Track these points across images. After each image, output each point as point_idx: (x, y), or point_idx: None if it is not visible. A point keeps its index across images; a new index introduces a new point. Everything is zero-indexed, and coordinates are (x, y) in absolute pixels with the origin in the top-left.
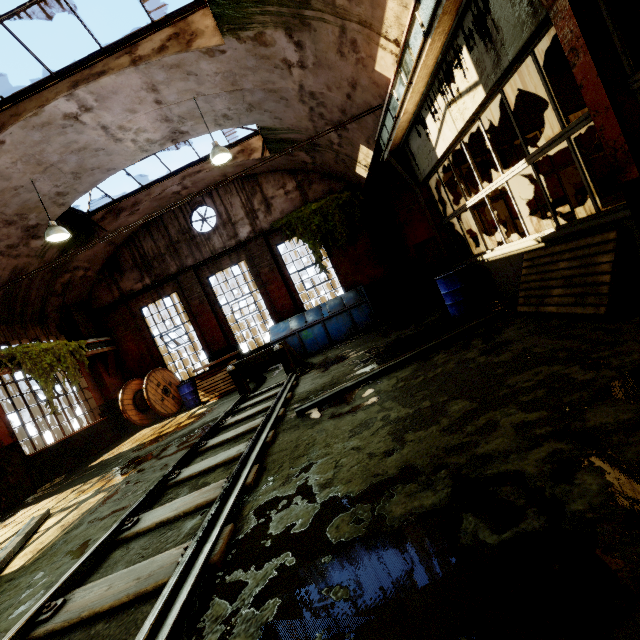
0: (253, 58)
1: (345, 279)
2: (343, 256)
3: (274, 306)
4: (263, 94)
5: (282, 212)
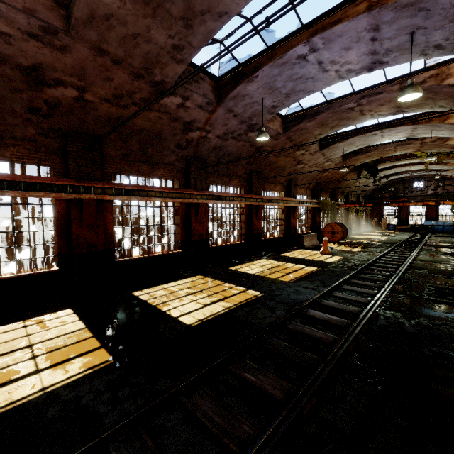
0: None
1: None
2: None
3: (428, 216)
4: None
5: (447, 191)
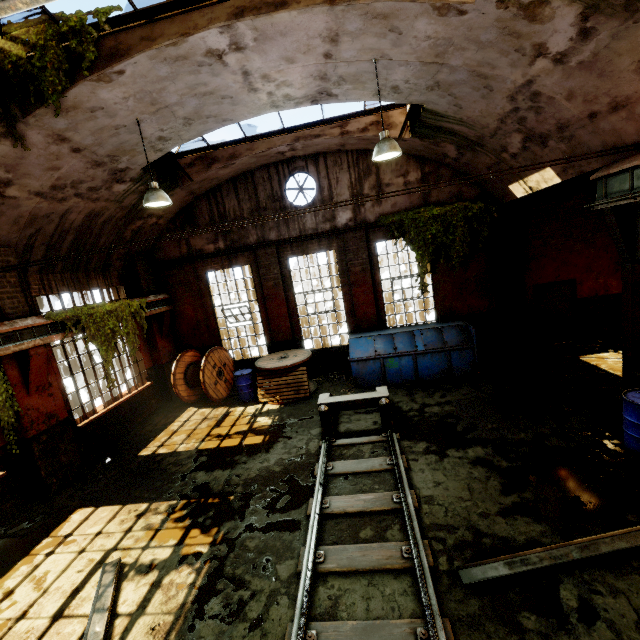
0: (496, 31)
1: (442, 302)
2: (448, 275)
3: (355, 311)
4: (466, 76)
5: (394, 205)
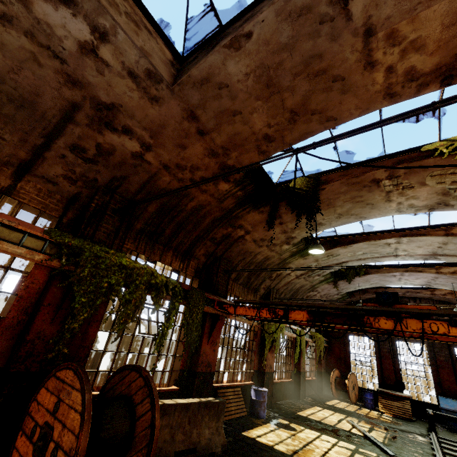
0: None
1: None
2: None
3: (440, 383)
4: None
5: None
